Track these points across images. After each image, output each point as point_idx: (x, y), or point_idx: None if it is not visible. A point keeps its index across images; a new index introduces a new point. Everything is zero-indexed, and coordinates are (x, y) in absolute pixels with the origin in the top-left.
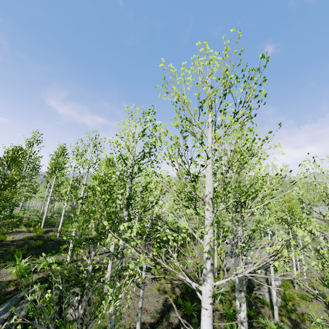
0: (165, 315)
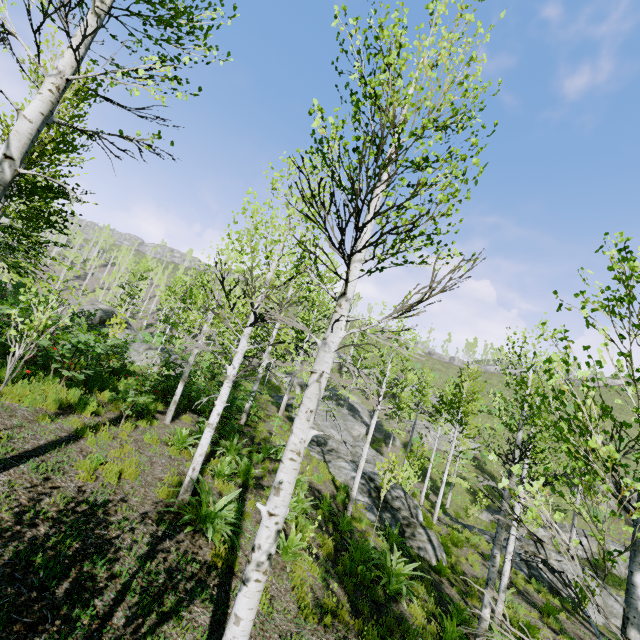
0: None
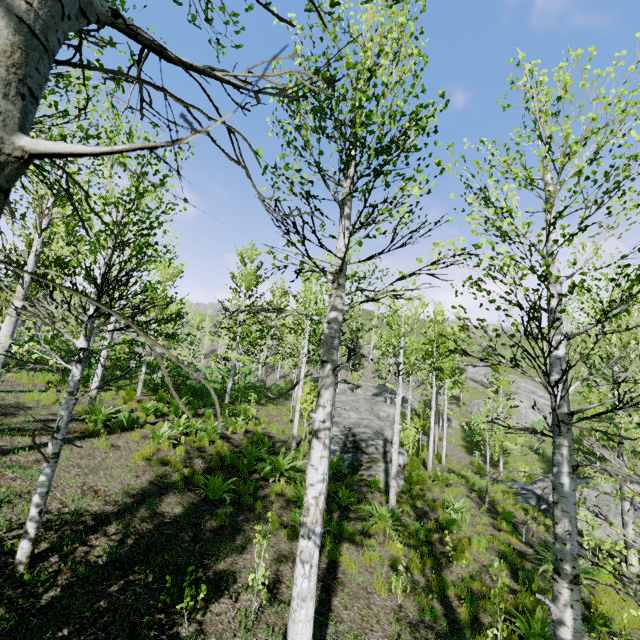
0: (148, 500)
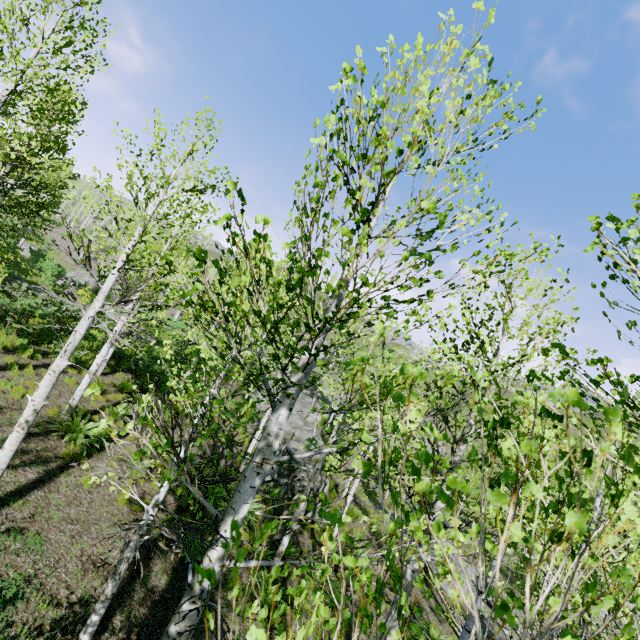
0: (140, 572)
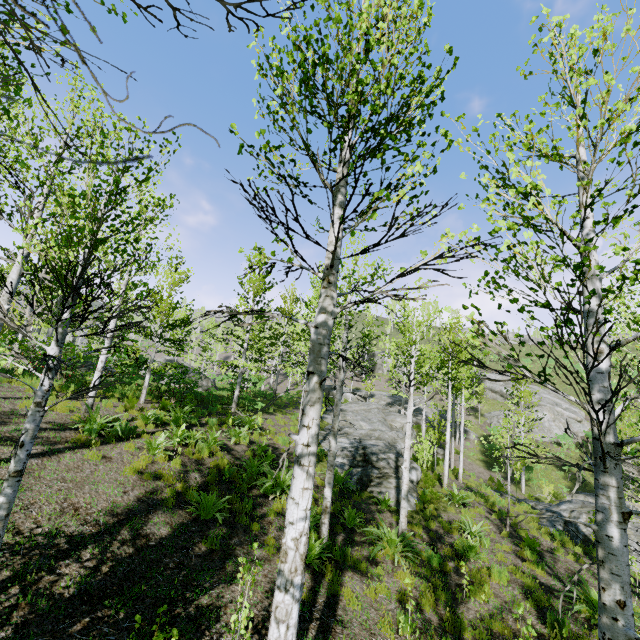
0: (133, 520)
